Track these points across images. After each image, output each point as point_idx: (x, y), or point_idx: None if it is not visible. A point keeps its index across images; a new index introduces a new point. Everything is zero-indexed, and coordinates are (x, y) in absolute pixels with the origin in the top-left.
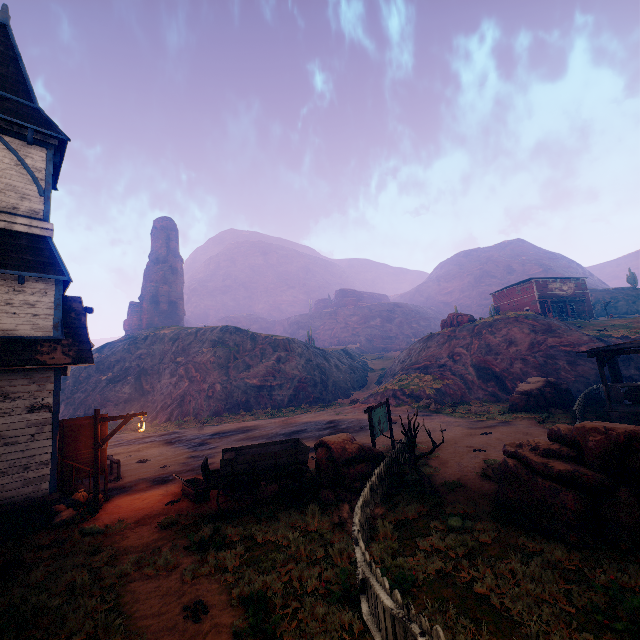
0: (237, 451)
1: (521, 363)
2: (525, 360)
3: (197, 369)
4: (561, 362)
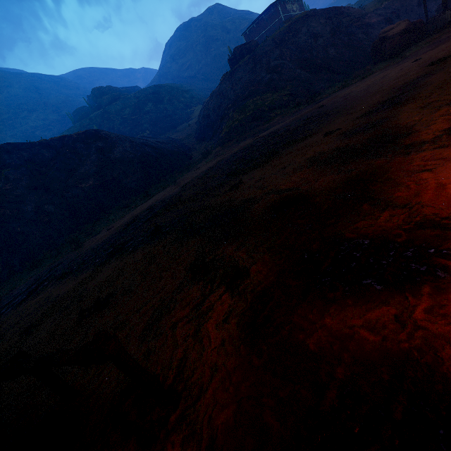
0: None
1: (333, 48)
2: (335, 45)
3: None
4: (360, 35)
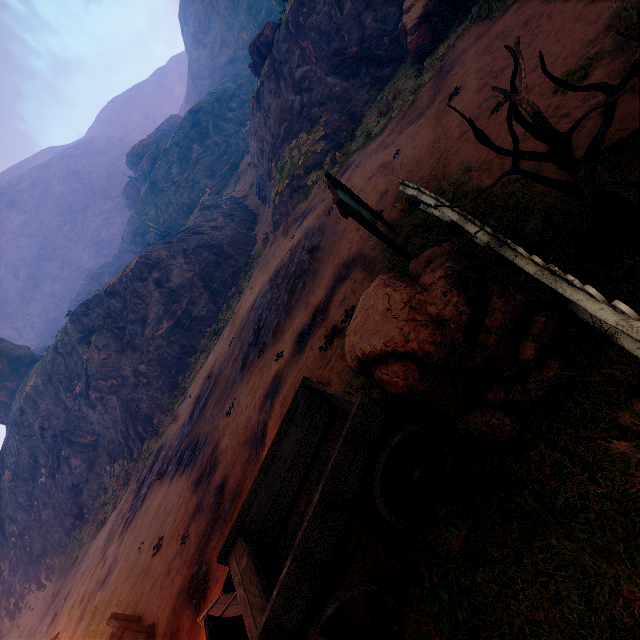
0: (242, 528)
1: (369, 13)
2: (370, 4)
3: (104, 378)
4: None
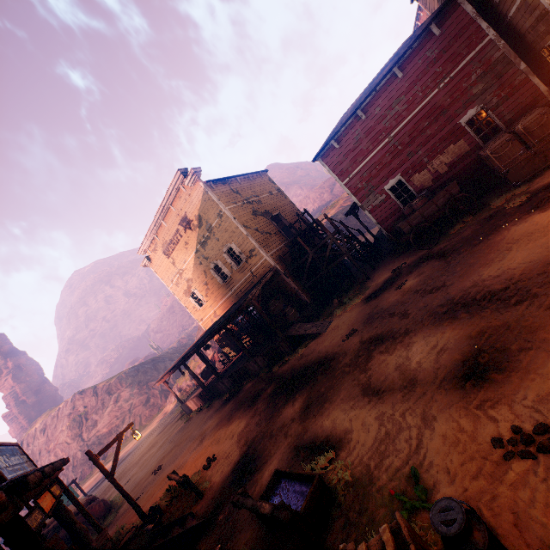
0: None
1: None
2: None
3: (62, 449)
4: None
